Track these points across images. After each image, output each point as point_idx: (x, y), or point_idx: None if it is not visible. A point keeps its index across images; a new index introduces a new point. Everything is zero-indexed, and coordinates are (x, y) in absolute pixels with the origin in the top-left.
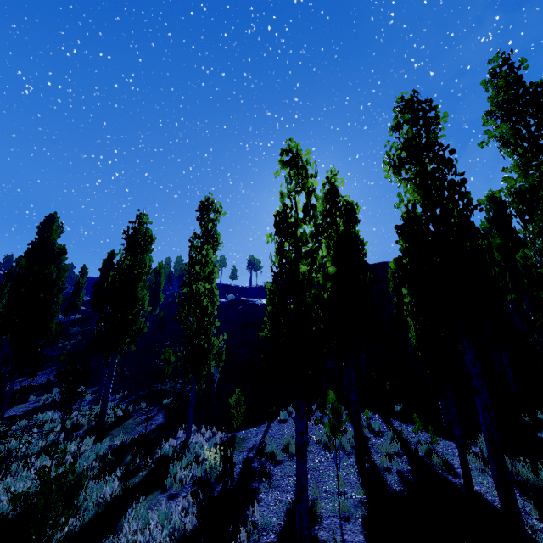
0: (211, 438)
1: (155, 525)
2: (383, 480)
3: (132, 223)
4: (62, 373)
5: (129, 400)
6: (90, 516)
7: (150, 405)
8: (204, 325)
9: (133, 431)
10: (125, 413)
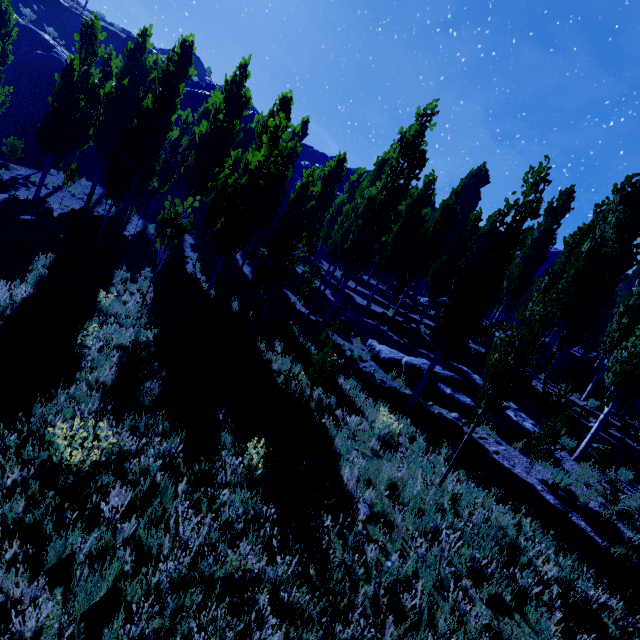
0: None
1: None
2: (92, 212)
3: None
4: None
5: None
6: None
7: None
8: None
9: None
10: None
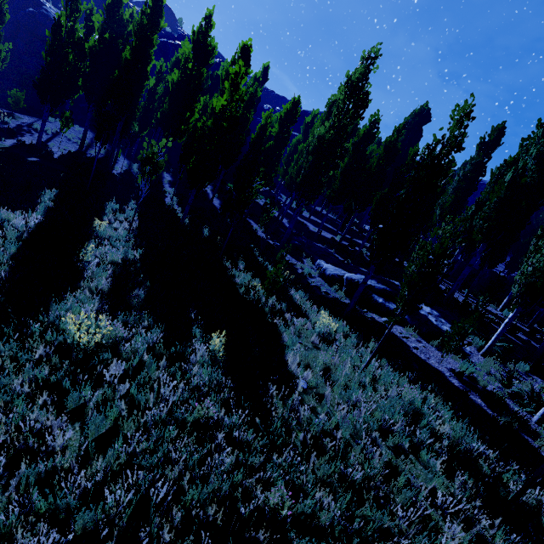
0: None
1: None
2: (86, 154)
3: None
4: None
5: None
6: None
7: None
8: None
9: None
10: None
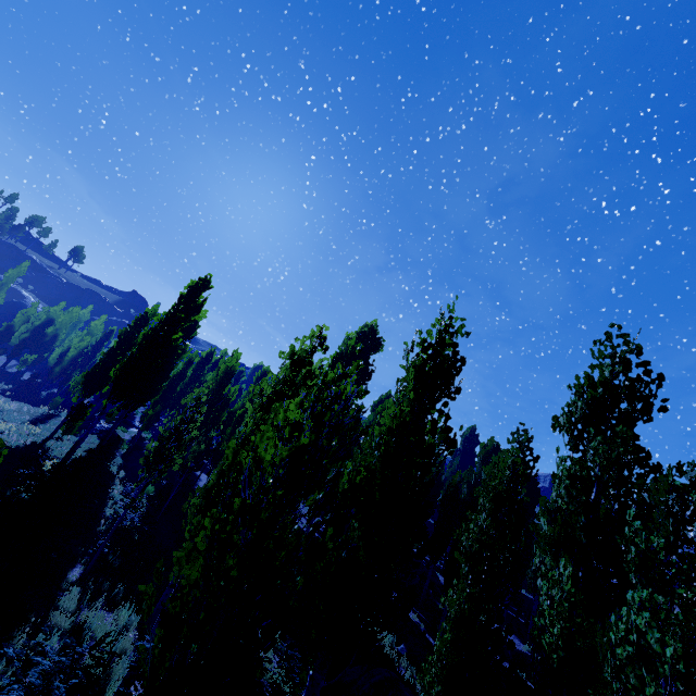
0: None
1: None
2: (5, 370)
3: None
4: None
5: None
6: None
7: None
8: None
9: None
10: None
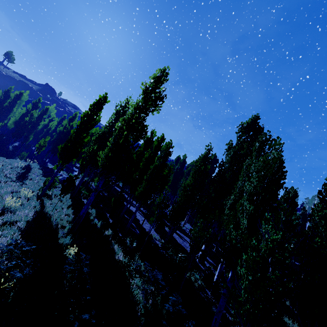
0: None
1: None
2: None
3: None
4: None
5: None
6: None
7: None
8: None
9: None
10: None
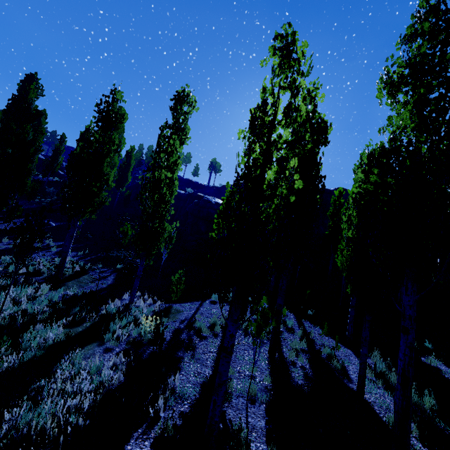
0: (151, 305)
1: (86, 375)
2: (288, 372)
3: (106, 97)
4: (18, 228)
5: (88, 259)
6: (29, 356)
7: (105, 267)
8: (160, 211)
9: (86, 286)
10: (81, 270)
